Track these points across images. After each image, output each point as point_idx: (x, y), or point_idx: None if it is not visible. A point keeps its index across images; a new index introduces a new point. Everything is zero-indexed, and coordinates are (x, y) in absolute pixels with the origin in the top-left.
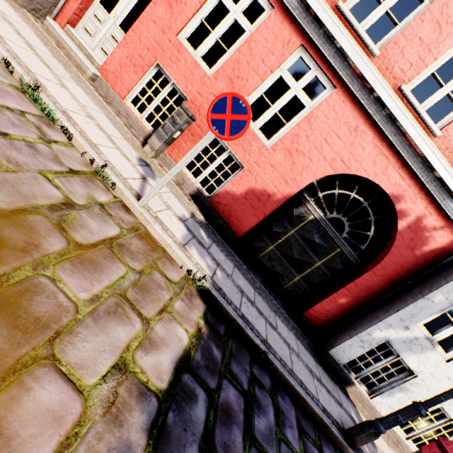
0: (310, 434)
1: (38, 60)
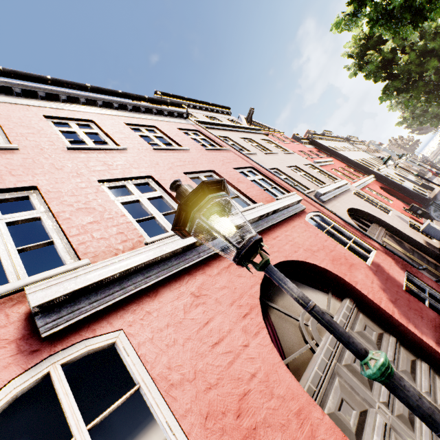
0: None
1: None
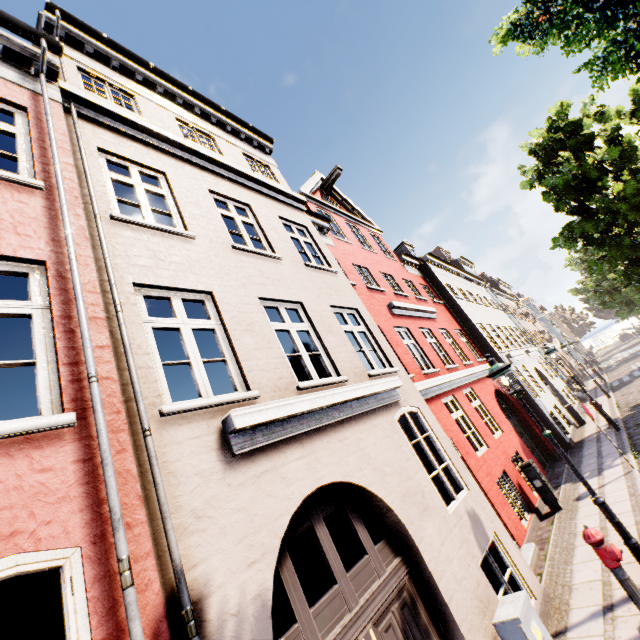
0: (638, 433)
1: (610, 527)
